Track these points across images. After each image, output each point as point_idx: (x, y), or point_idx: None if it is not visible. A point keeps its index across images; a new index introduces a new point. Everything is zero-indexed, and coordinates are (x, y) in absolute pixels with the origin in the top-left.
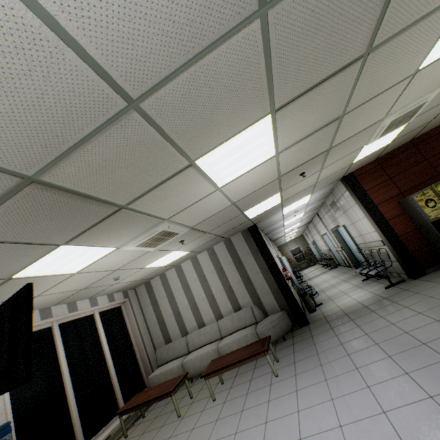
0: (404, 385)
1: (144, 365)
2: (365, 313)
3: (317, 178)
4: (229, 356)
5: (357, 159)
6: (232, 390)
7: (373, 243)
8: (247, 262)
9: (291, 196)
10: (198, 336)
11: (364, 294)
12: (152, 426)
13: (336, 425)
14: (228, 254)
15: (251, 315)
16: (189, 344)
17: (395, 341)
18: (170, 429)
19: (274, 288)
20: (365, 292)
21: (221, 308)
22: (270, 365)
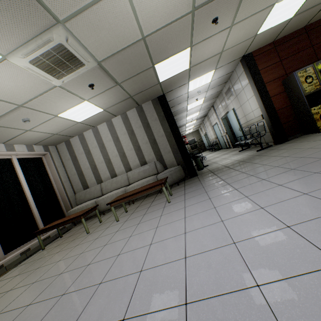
0: (279, 191)
1: (64, 204)
2: (241, 164)
3: (224, 43)
4: (132, 191)
5: (262, 28)
6: (133, 214)
7: (254, 119)
8: (155, 127)
9: (198, 62)
10: (110, 183)
11: (240, 156)
12: (65, 241)
13: (218, 221)
14: (139, 119)
15: (154, 168)
16: (103, 189)
17: (268, 172)
18: (78, 241)
19: (174, 148)
20: (241, 155)
21: (130, 163)
22: (165, 194)
